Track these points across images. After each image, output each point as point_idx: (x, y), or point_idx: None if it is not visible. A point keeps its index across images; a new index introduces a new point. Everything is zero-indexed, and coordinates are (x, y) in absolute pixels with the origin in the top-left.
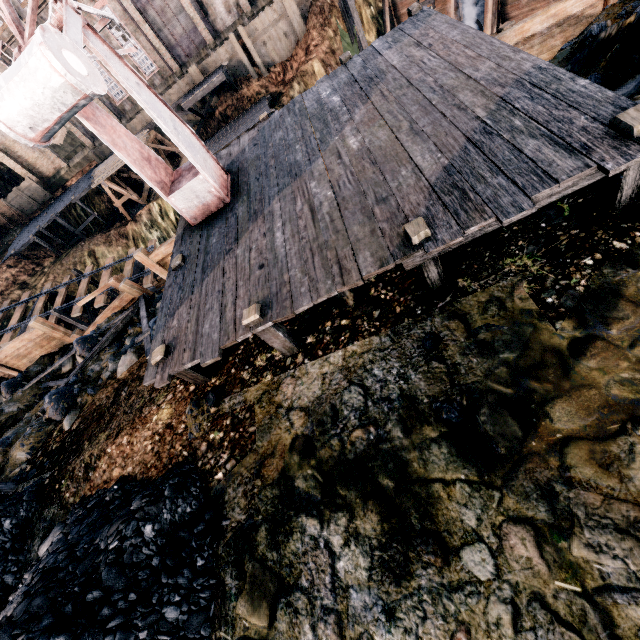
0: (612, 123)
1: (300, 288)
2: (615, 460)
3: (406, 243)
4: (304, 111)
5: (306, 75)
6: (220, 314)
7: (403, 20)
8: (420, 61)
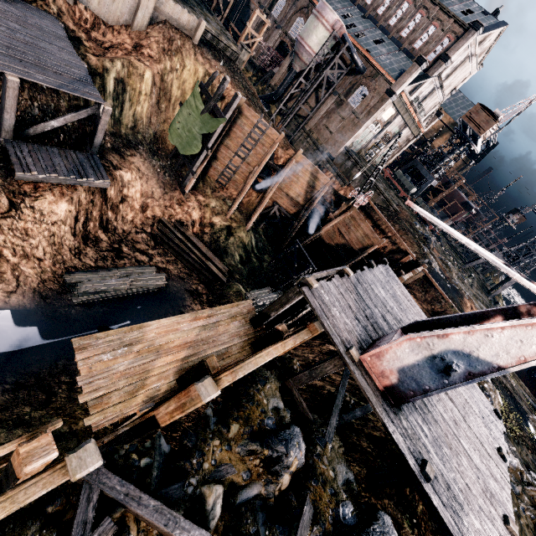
0: (497, 413)
1: (503, 495)
2: (526, 535)
3: (502, 460)
4: (381, 300)
5: (134, 71)
6: (498, 532)
7: (232, 133)
8: (418, 316)
